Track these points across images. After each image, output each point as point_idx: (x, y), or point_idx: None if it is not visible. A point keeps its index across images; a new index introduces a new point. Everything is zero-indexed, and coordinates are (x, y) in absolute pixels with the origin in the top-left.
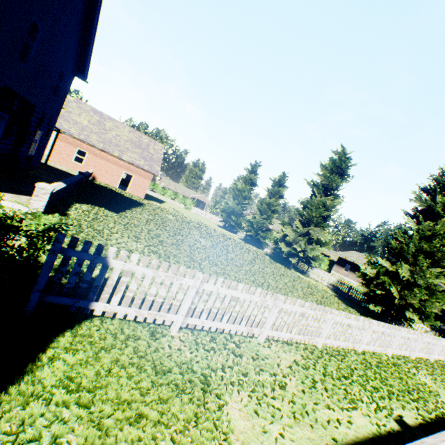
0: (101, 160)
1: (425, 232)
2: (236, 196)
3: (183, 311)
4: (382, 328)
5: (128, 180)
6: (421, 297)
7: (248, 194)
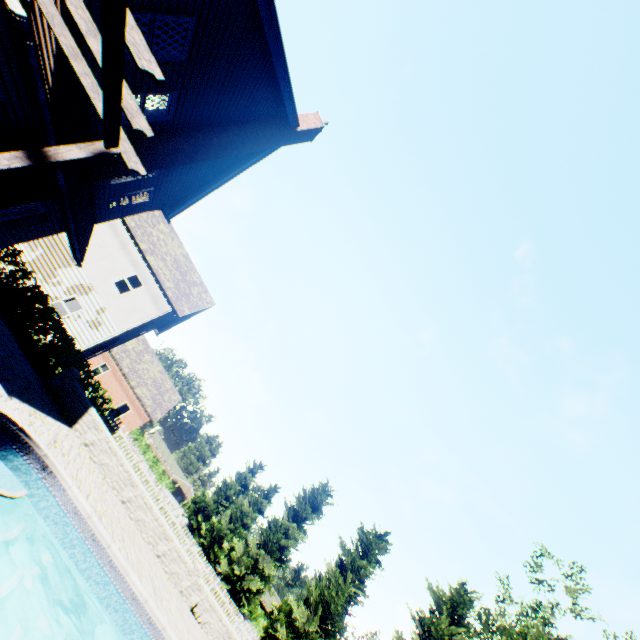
0: (117, 381)
1: (331, 576)
2: (220, 490)
3: None
4: (224, 595)
5: (121, 411)
6: None
7: (234, 494)
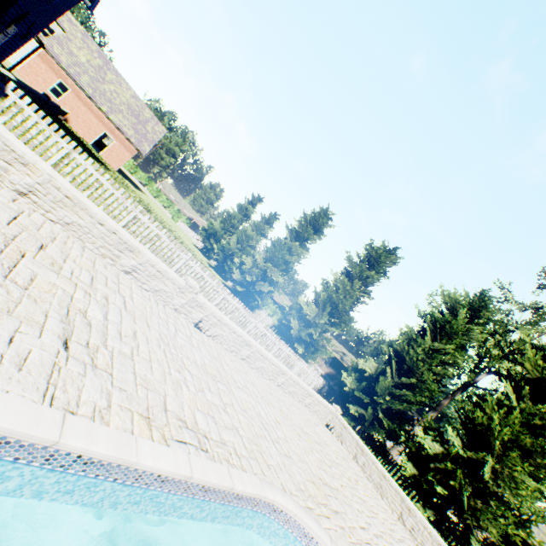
0: (84, 106)
1: (339, 285)
2: (225, 220)
3: (52, 162)
4: (237, 304)
5: None
6: (310, 331)
7: (238, 223)
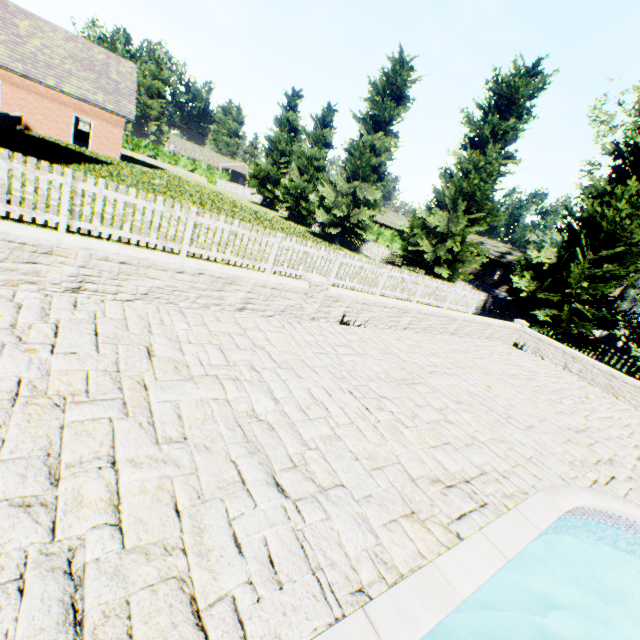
0: (29, 95)
1: (466, 166)
2: (270, 152)
3: (64, 212)
4: (358, 263)
5: None
6: (449, 247)
7: (287, 147)
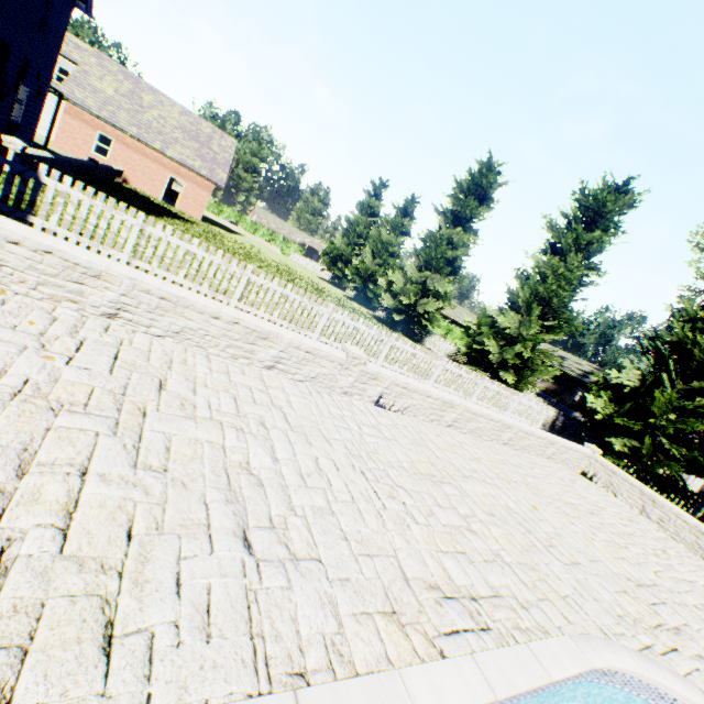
0: (135, 154)
1: (544, 271)
2: (347, 232)
3: (128, 250)
4: (410, 348)
5: None
6: (518, 350)
7: (365, 230)
